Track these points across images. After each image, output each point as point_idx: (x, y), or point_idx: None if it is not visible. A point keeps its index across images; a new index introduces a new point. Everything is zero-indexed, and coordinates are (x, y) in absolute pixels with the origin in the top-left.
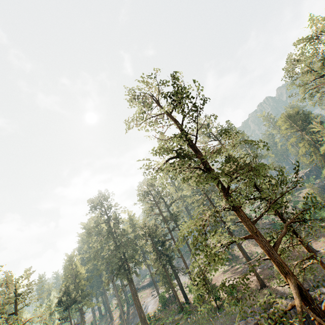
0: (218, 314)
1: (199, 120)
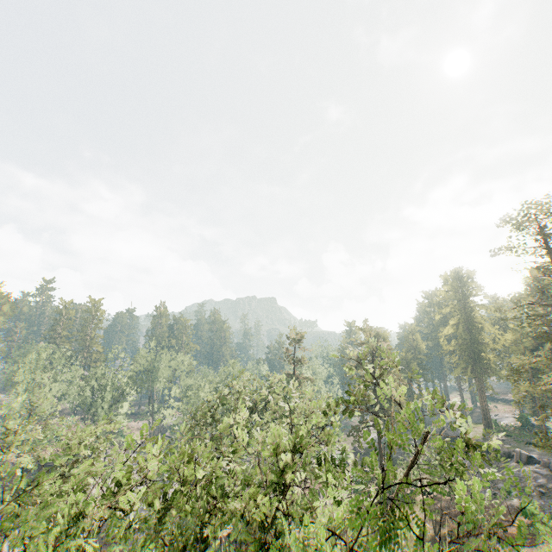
0: None
1: None
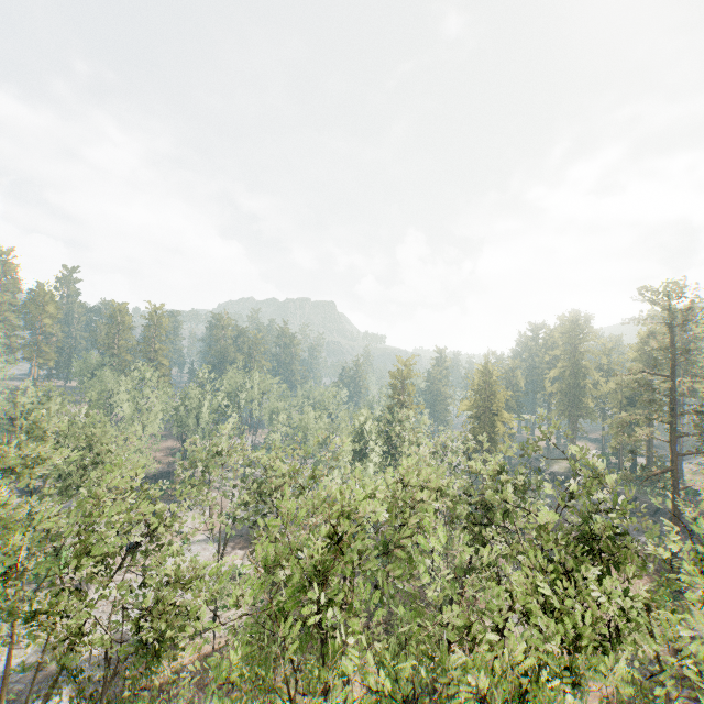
0: (652, 494)
1: (681, 357)
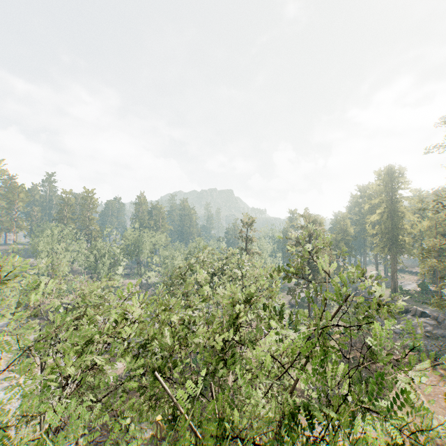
0: None
1: None
